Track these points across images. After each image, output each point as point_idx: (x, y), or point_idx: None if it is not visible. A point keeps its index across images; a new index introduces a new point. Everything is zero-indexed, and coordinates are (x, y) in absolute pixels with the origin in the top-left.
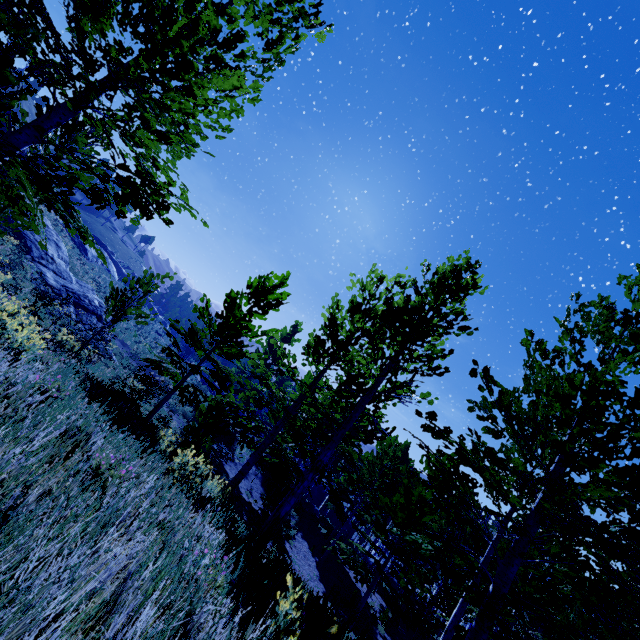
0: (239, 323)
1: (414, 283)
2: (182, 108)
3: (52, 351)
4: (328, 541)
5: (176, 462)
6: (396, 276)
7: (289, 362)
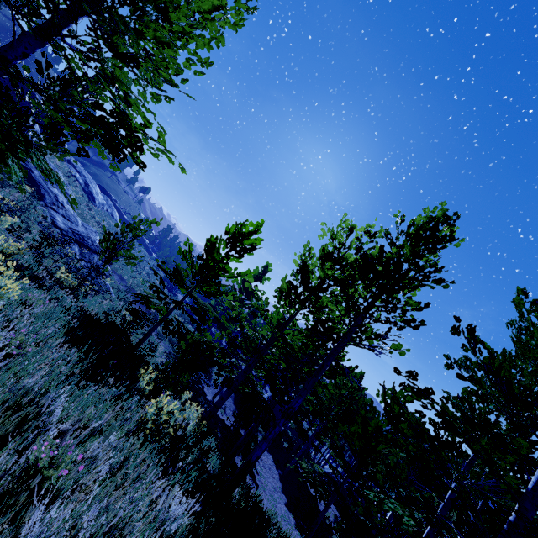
0: (217, 265)
1: (387, 234)
2: (157, 36)
3: (49, 288)
4: (290, 455)
5: (150, 412)
6: (366, 226)
7: (262, 305)
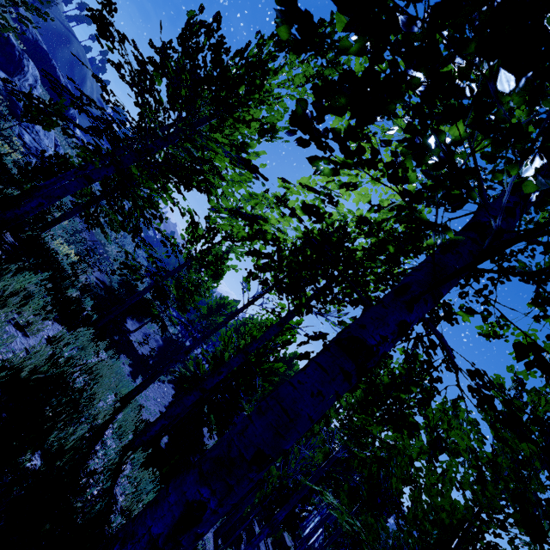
0: None
1: None
2: None
3: None
4: None
5: None
6: None
7: None
